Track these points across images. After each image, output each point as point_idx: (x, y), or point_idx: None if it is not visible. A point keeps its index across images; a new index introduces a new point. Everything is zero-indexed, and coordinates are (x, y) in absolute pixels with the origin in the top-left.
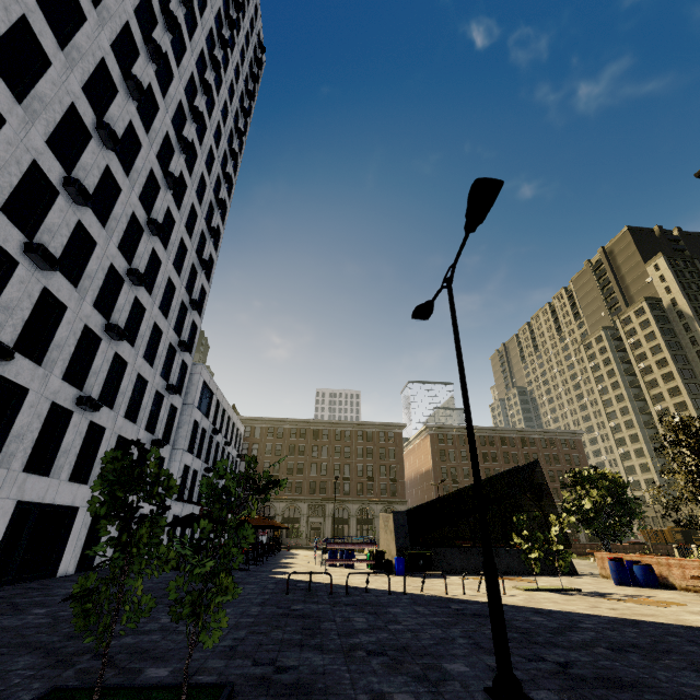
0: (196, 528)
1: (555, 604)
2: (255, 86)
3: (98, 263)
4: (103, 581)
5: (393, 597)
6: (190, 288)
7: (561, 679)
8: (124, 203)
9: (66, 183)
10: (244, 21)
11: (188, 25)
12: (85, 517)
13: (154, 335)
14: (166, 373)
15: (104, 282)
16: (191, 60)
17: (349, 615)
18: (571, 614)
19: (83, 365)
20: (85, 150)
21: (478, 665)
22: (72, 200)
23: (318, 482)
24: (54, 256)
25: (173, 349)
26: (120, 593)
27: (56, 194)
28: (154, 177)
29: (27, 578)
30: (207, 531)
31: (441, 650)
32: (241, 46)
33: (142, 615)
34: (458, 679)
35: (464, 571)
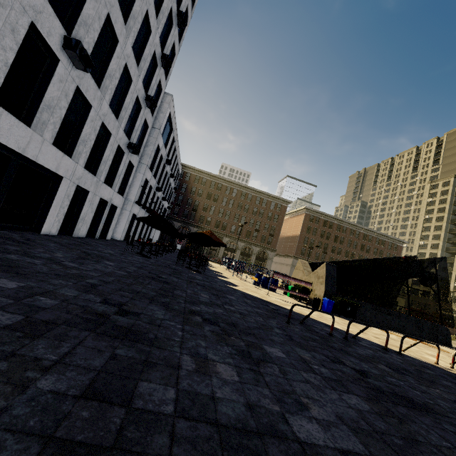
0: None
1: None
2: None
3: None
4: None
5: (402, 359)
6: (178, 1)
7: None
8: None
9: None
10: None
11: None
12: (68, 189)
13: (143, 30)
14: (145, 85)
15: None
16: None
17: None
18: None
19: (72, 3)
20: None
21: None
22: None
23: (222, 222)
24: None
25: (154, 62)
26: None
27: None
28: None
29: (10, 227)
30: None
31: None
32: None
33: None
34: None
35: (370, 321)
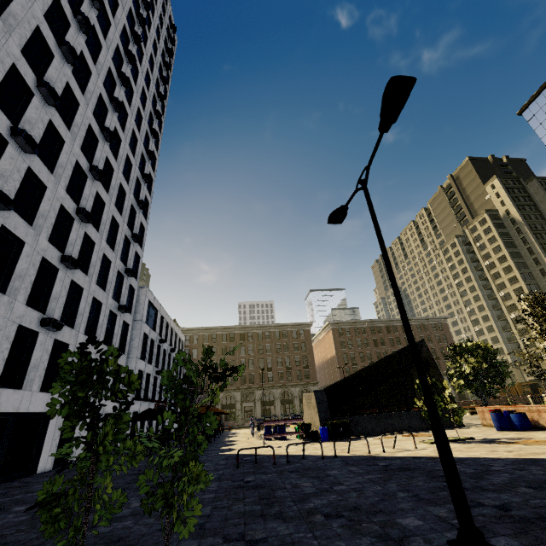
0: (160, 420)
1: (460, 452)
2: (170, 60)
3: (50, 204)
4: (70, 483)
5: (327, 461)
6: (131, 225)
7: (509, 523)
8: (68, 153)
9: (13, 133)
10: (157, 5)
11: (111, 5)
12: (58, 421)
13: (104, 264)
14: (117, 296)
15: (56, 221)
16: (116, 34)
17: (296, 481)
18: (478, 459)
19: (44, 292)
20: (29, 106)
21: (428, 517)
22: (21, 149)
23: (248, 375)
24: (7, 196)
25: (121, 276)
26: (90, 492)
27: (5, 143)
28: (93, 132)
29: (10, 478)
30: (171, 421)
31: (388, 505)
32: (156, 25)
33: (114, 511)
34: (418, 534)
35: (375, 433)
